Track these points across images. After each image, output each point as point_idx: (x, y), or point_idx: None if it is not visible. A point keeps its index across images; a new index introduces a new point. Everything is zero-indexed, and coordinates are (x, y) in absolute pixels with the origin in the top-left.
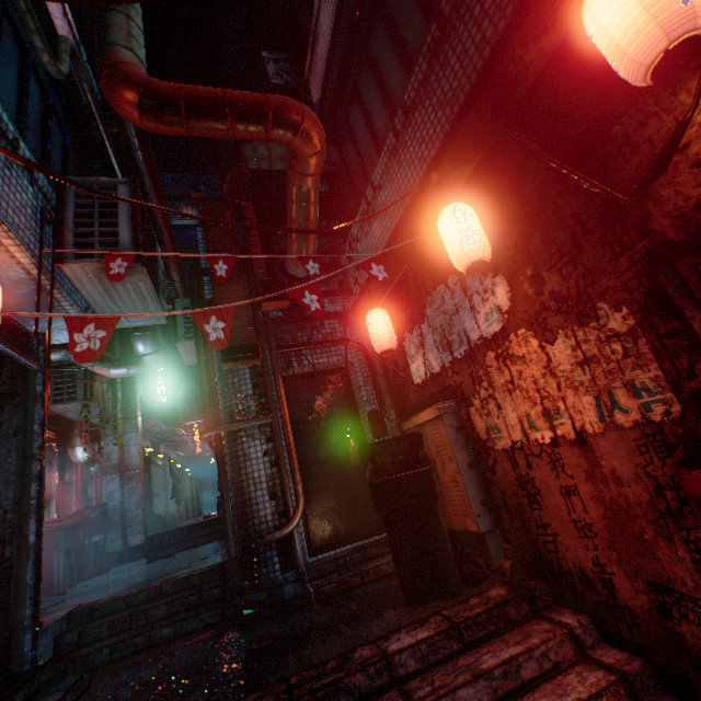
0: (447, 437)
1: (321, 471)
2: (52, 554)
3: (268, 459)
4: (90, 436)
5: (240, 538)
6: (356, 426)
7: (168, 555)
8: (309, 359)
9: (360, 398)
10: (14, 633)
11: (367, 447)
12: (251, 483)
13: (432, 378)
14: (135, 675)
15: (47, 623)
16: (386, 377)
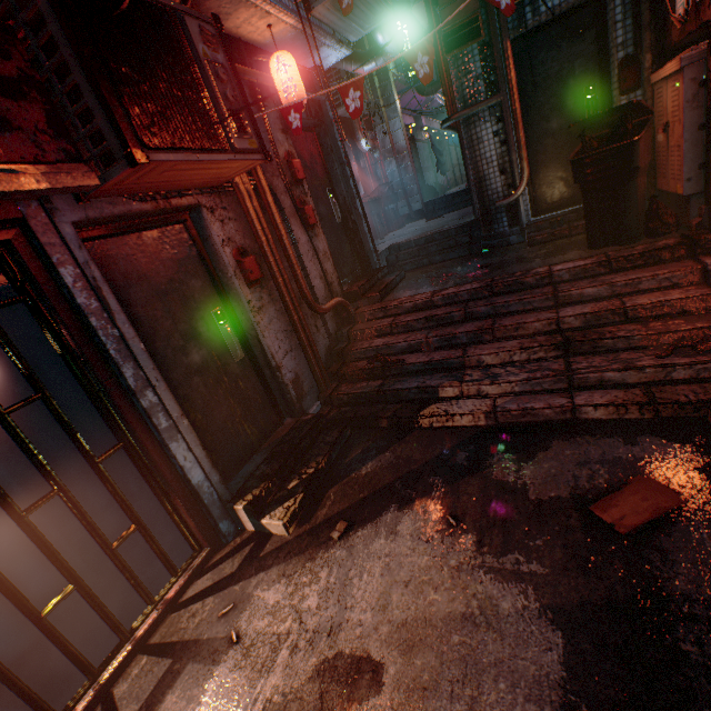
0: (681, 97)
1: (551, 144)
2: (370, 218)
3: (498, 140)
4: (365, 126)
5: (478, 206)
6: (601, 83)
7: (438, 217)
8: (547, 4)
9: (612, 42)
10: (368, 254)
11: (574, 126)
12: (484, 164)
13: (694, 8)
14: (424, 274)
15: (380, 252)
16: (650, 3)
